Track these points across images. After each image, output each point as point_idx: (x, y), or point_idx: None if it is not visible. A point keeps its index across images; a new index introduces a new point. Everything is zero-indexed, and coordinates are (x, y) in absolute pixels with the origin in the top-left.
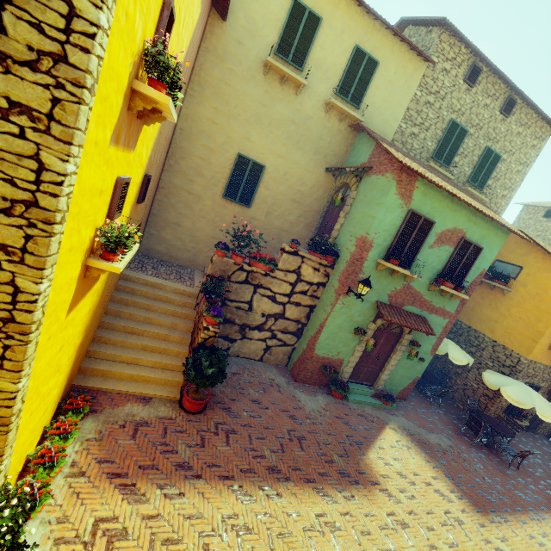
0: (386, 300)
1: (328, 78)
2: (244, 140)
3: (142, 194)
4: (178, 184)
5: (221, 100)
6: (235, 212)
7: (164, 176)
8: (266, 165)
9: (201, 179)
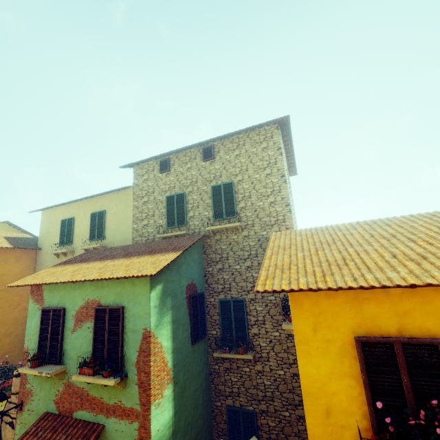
0: (54, 408)
1: (85, 237)
2: None
3: None
4: None
5: None
6: None
7: None
8: None
9: None
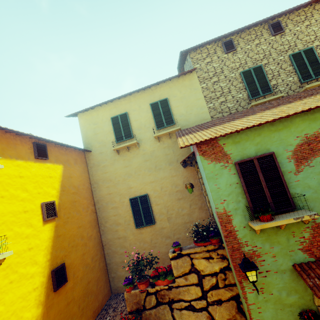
0: (304, 257)
1: (148, 128)
2: (129, 190)
3: (54, 284)
4: (111, 237)
5: (107, 181)
6: (149, 232)
7: (103, 238)
8: (148, 193)
9: (120, 226)
